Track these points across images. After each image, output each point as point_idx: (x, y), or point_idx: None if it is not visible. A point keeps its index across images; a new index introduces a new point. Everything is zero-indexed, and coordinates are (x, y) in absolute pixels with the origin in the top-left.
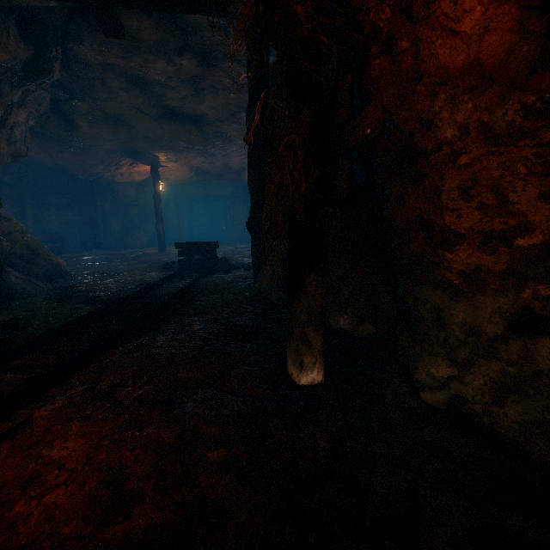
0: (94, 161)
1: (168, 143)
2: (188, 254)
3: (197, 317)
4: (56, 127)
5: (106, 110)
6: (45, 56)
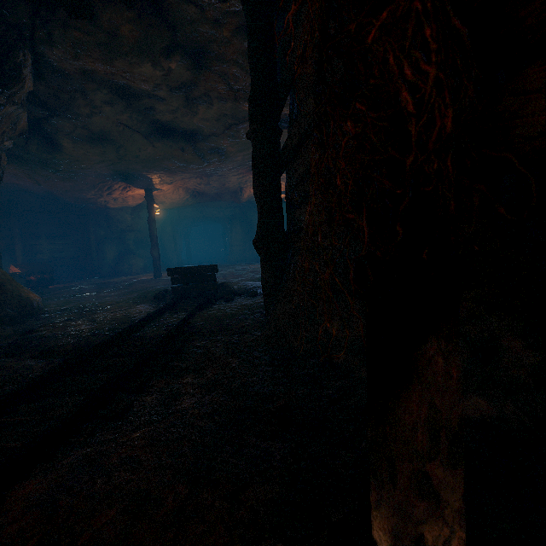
0: (84, 187)
1: (160, 163)
2: (183, 281)
3: (190, 378)
4: (38, 150)
5: (90, 127)
6: (11, 61)
